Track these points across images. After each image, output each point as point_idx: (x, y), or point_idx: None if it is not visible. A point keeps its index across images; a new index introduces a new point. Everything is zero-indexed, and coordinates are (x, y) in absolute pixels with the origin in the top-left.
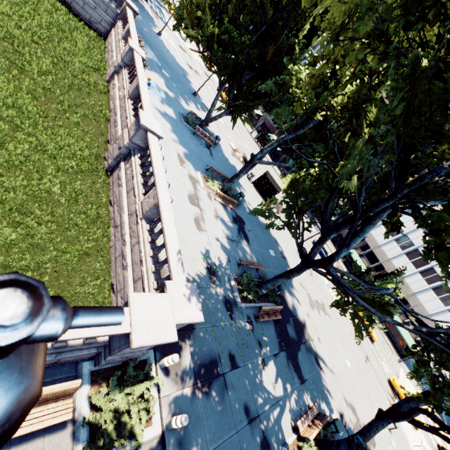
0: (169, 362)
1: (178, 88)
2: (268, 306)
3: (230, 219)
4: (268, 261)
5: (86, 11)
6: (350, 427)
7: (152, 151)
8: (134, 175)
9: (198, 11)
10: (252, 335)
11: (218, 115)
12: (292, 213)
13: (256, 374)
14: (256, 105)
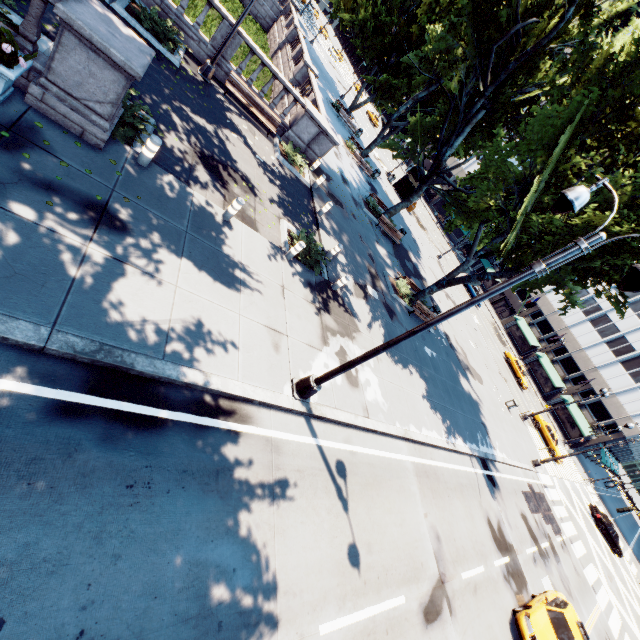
0: (317, 163)
1: (326, 85)
2: (388, 220)
3: (364, 179)
4: (397, 227)
5: (255, 8)
6: (455, 348)
7: (312, 78)
8: None
9: (355, 2)
10: (371, 227)
11: (363, 102)
12: (416, 145)
13: (371, 239)
14: (399, 78)
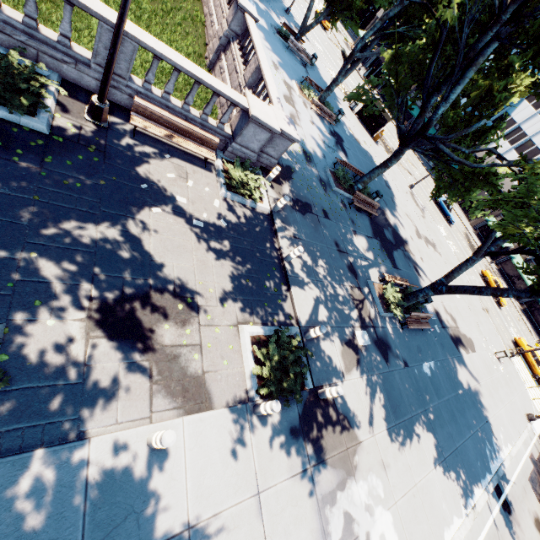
0: (274, 172)
1: (268, 1)
2: (363, 195)
3: (327, 131)
4: None
5: None
6: (446, 324)
7: (251, 28)
8: (235, 57)
9: None
10: (345, 212)
11: (315, 21)
12: (392, 92)
13: (347, 234)
14: None
